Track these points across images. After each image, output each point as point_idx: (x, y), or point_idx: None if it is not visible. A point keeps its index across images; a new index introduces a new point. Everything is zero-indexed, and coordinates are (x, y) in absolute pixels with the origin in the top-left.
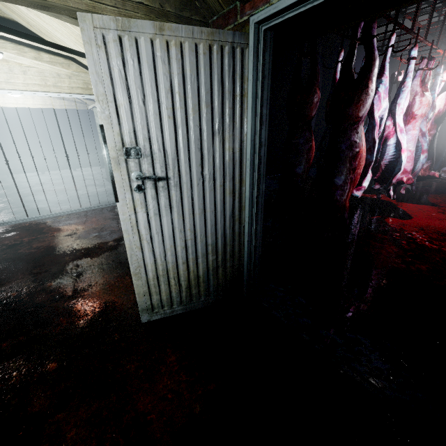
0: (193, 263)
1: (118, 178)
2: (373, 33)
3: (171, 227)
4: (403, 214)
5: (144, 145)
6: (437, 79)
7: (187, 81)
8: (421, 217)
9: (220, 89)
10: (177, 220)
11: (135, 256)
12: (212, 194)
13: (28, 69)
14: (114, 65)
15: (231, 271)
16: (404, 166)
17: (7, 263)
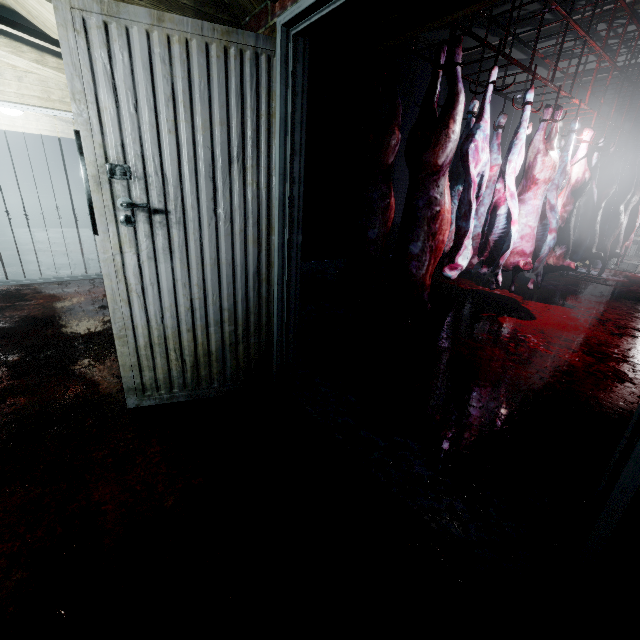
0: (202, 333)
1: (98, 203)
2: (456, 61)
3: (171, 278)
4: (524, 314)
5: (136, 164)
6: (571, 137)
7: (195, 88)
8: (546, 319)
9: (240, 104)
10: (180, 270)
11: (120, 312)
12: (230, 241)
13: (26, 75)
14: (97, 57)
15: (257, 350)
16: (522, 247)
17: None
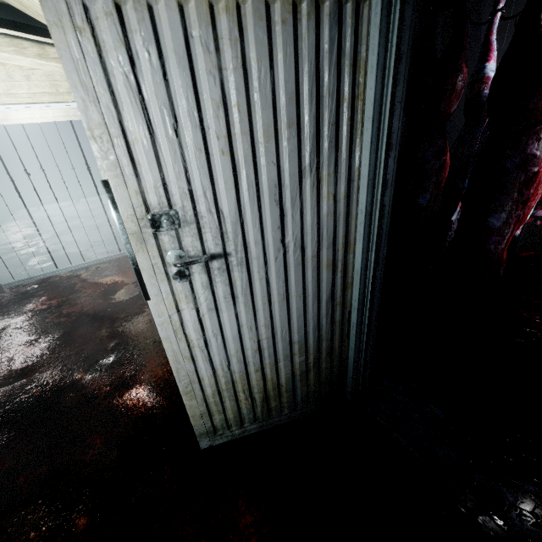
0: (271, 369)
1: (144, 264)
2: None
3: (235, 325)
4: None
5: (183, 205)
6: None
7: (253, 81)
8: None
9: (314, 90)
10: (244, 314)
11: (184, 370)
12: (300, 271)
13: (32, 72)
14: (114, 64)
15: (328, 373)
16: None
17: (31, 339)
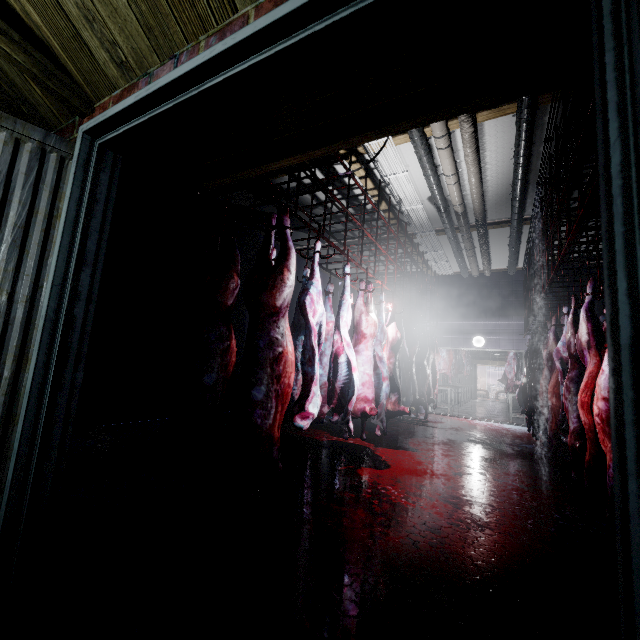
0: None
1: None
2: (285, 224)
3: None
4: (379, 462)
5: None
6: (382, 305)
7: None
8: (399, 465)
9: (0, 192)
10: None
11: None
12: None
13: None
14: None
15: None
16: (364, 392)
17: None
